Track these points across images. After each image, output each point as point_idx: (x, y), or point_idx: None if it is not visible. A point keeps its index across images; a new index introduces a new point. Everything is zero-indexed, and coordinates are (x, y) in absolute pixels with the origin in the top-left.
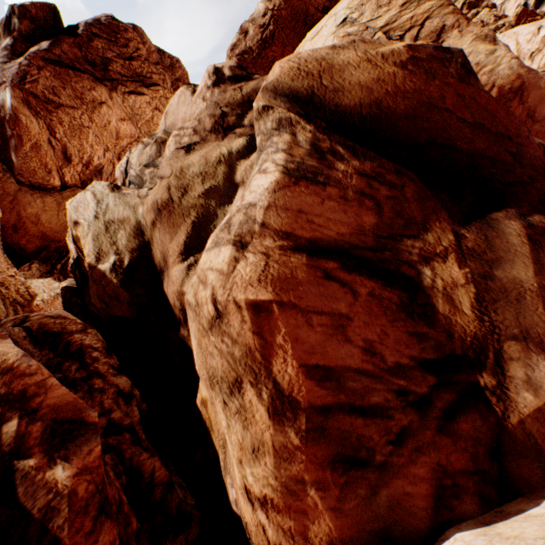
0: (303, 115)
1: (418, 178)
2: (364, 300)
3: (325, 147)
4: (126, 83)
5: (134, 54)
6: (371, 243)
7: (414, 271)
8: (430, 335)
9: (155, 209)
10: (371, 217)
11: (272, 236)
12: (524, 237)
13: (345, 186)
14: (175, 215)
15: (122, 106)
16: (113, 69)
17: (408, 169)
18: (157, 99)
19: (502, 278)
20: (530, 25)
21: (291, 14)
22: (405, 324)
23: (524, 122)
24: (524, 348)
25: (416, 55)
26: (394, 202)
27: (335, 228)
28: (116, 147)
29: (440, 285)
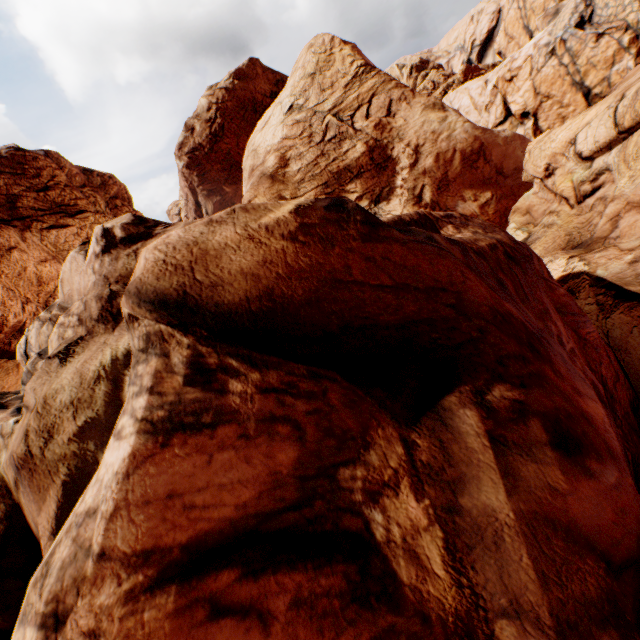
0: (177, 324)
1: (342, 375)
2: (282, 624)
3: (213, 363)
4: (43, 218)
5: (51, 183)
6: (294, 494)
7: (360, 519)
8: (399, 626)
9: (13, 464)
10: (290, 450)
11: (117, 572)
12: (484, 436)
13: (245, 415)
14: (39, 473)
15: (41, 246)
16: (24, 205)
17: (326, 368)
18: (87, 227)
19: (471, 509)
20: (477, 81)
21: (238, 104)
22: (357, 627)
23: (496, 179)
24: (520, 631)
25: (307, 221)
26: (319, 416)
27: (233, 497)
28: (40, 295)
29: (398, 535)
